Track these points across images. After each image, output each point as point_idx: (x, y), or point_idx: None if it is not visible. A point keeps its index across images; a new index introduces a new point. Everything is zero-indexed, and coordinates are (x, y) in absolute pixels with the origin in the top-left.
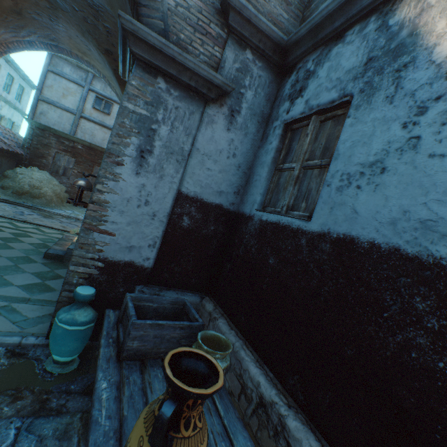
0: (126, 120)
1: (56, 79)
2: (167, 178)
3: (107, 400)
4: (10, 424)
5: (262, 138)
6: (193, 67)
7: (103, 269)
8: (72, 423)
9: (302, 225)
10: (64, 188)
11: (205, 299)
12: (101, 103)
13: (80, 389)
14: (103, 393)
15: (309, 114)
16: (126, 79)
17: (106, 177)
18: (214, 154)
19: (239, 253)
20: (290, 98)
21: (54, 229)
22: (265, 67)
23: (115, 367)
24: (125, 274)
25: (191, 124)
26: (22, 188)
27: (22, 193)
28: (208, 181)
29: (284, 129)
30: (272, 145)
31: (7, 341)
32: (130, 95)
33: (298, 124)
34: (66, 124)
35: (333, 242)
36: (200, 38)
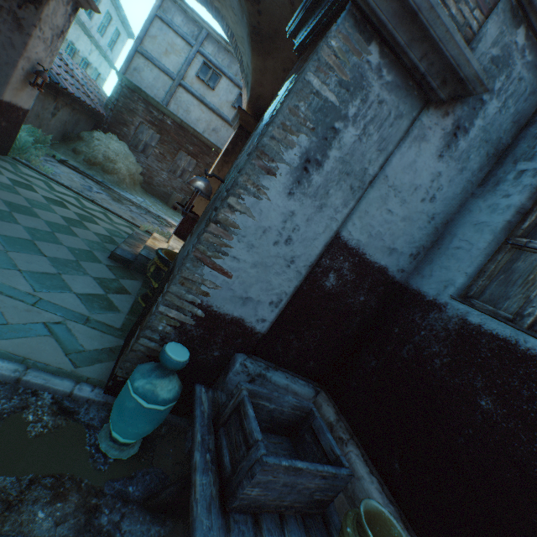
0: (301, 104)
1: (162, 29)
2: (328, 211)
3: None
4: None
5: (482, 182)
6: (441, 36)
7: (200, 320)
8: None
9: None
10: (140, 169)
11: (321, 395)
12: (208, 72)
13: (140, 495)
14: None
15: None
16: (294, 38)
17: (246, 187)
18: (406, 190)
19: (402, 354)
20: None
21: (123, 219)
22: (535, 64)
23: (220, 526)
24: (227, 333)
25: (391, 134)
26: (95, 157)
27: (93, 163)
28: (381, 230)
29: None
30: (511, 200)
31: (55, 385)
32: (321, 63)
33: None
34: (160, 90)
35: None
36: None
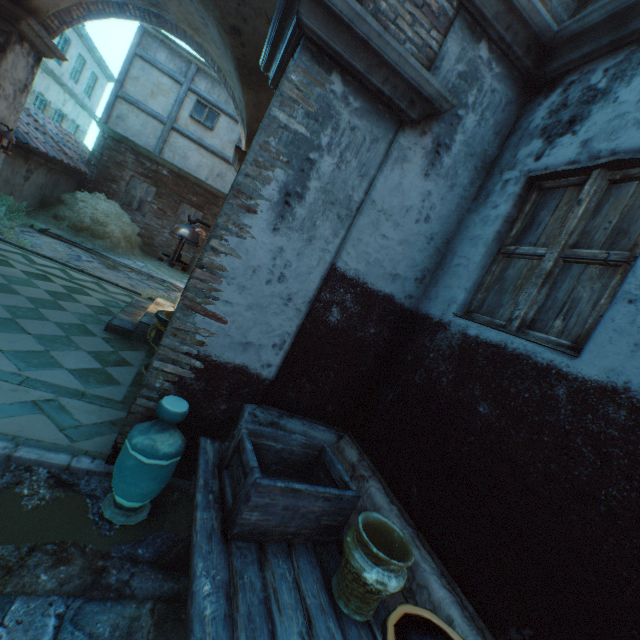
0: (271, 139)
1: (144, 69)
2: (319, 243)
3: (213, 621)
4: (48, 608)
5: (476, 196)
6: (396, 61)
7: (200, 372)
8: (139, 618)
9: (559, 361)
10: (137, 230)
11: (344, 439)
12: (203, 111)
13: (151, 557)
14: (206, 605)
15: (590, 165)
16: (269, 73)
17: (227, 228)
18: (397, 213)
19: (415, 380)
20: (545, 133)
21: (120, 287)
22: (505, 75)
23: (221, 551)
24: (232, 383)
25: (371, 159)
26: (82, 221)
27: (80, 229)
28: (379, 256)
29: (526, 186)
30: (499, 211)
31: (51, 459)
32: (284, 98)
33: (557, 181)
34: (151, 137)
35: (637, 410)
36: (410, 13)
